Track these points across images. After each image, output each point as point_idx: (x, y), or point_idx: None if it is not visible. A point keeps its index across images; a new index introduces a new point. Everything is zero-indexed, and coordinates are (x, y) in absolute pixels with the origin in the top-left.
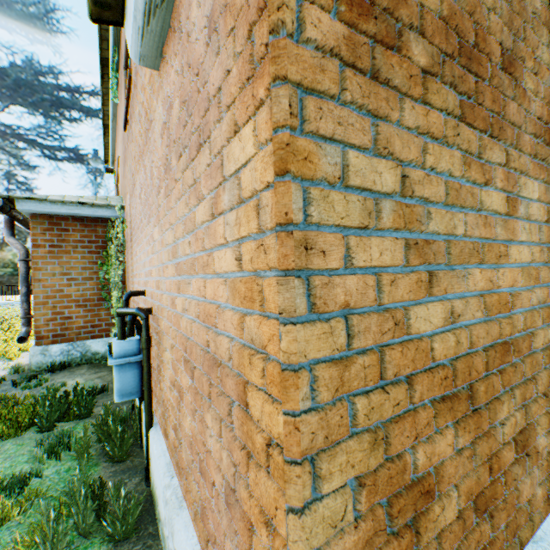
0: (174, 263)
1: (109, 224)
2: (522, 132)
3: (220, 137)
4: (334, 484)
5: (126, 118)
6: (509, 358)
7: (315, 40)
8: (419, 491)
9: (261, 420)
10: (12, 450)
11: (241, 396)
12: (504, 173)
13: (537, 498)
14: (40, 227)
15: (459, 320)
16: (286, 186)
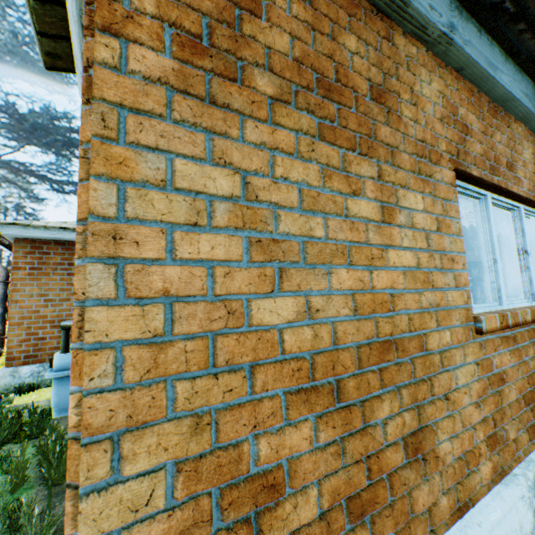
0: None
1: None
2: (399, 152)
3: None
4: (140, 466)
5: None
6: (390, 357)
7: (141, 72)
8: (262, 485)
9: None
10: None
11: None
12: (375, 185)
13: (442, 508)
14: (23, 250)
15: (319, 315)
16: (96, 184)
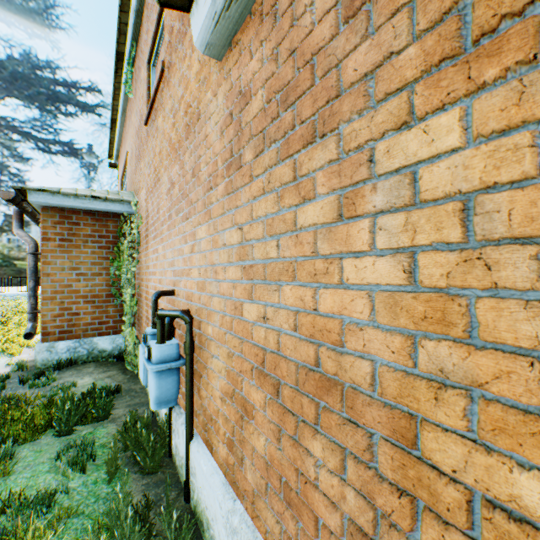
0: (242, 266)
1: (121, 219)
2: None
3: (368, 129)
4: None
5: (150, 112)
6: None
7: None
8: None
9: (462, 471)
10: (30, 458)
11: (402, 433)
12: None
13: None
14: (51, 220)
15: None
16: None
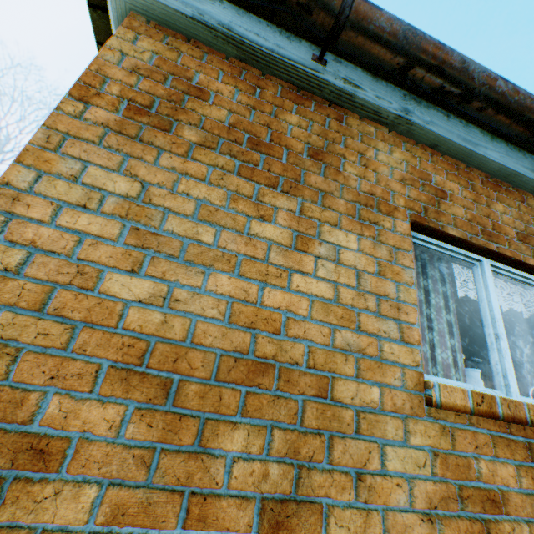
0: None
1: None
2: (332, 196)
3: None
4: None
5: None
6: (265, 381)
7: (91, 119)
8: (31, 444)
9: None
10: None
11: None
12: (290, 215)
13: None
14: None
15: (179, 305)
16: (23, 169)
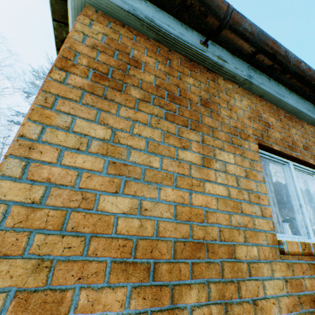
0: None
1: None
2: (217, 130)
3: None
4: None
5: None
6: (201, 254)
7: (72, 84)
8: None
9: None
10: None
11: None
12: (198, 145)
13: None
14: None
15: (147, 212)
16: (31, 124)
